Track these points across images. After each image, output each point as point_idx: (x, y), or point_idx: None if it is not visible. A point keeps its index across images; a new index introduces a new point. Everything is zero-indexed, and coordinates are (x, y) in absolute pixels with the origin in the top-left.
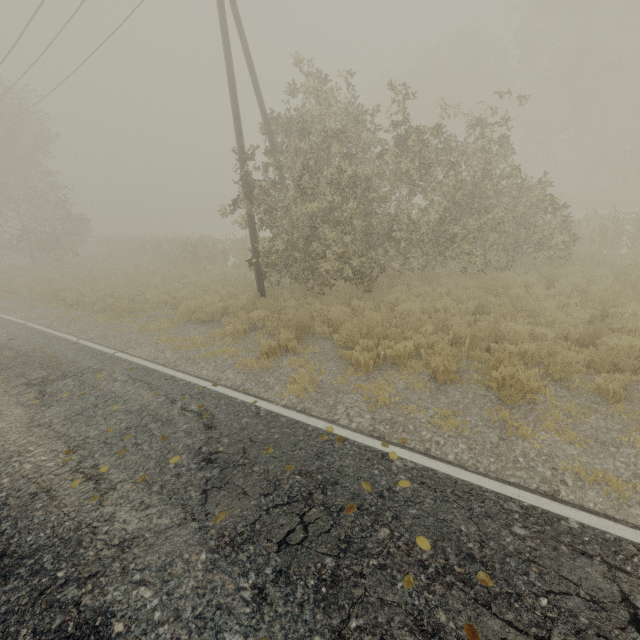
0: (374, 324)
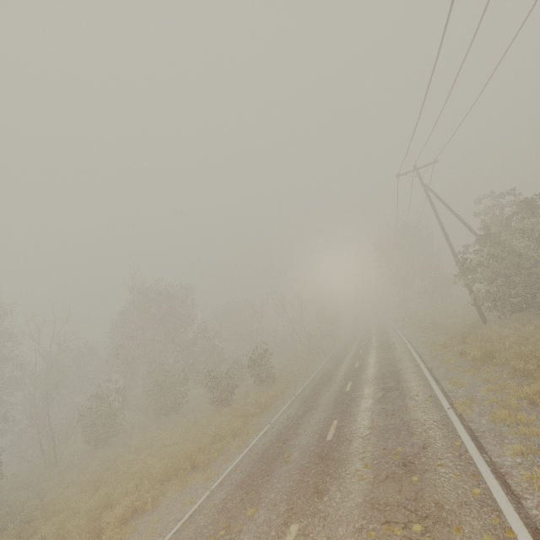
0: (487, 335)
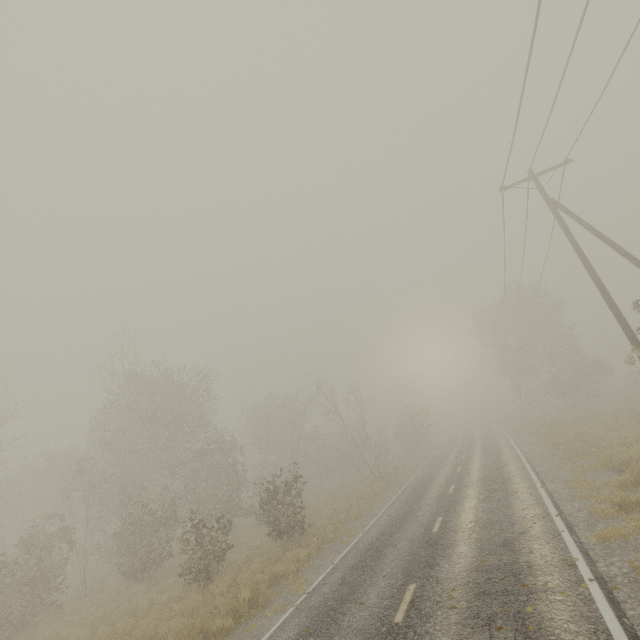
0: None
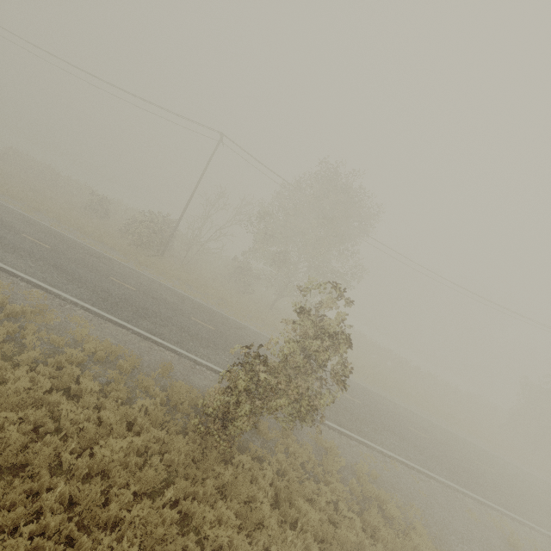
0: None
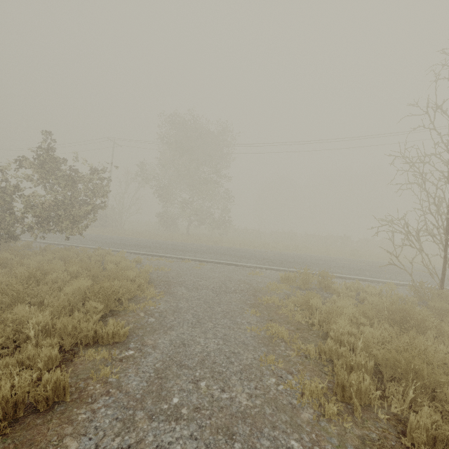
0: None
